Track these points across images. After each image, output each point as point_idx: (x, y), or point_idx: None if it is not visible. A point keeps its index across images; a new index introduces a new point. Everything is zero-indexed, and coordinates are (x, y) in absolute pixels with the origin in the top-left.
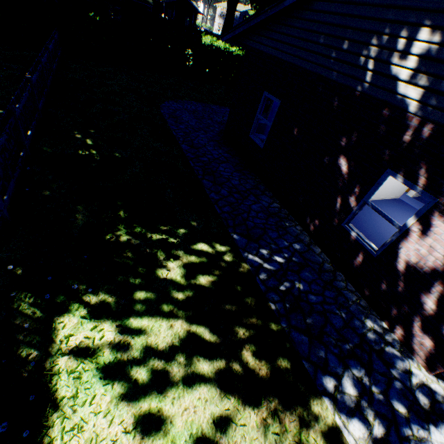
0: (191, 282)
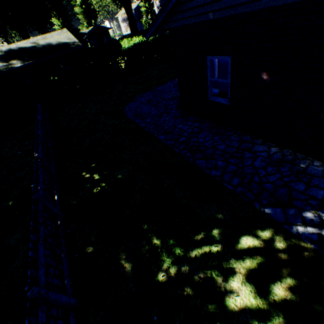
0: (269, 301)
